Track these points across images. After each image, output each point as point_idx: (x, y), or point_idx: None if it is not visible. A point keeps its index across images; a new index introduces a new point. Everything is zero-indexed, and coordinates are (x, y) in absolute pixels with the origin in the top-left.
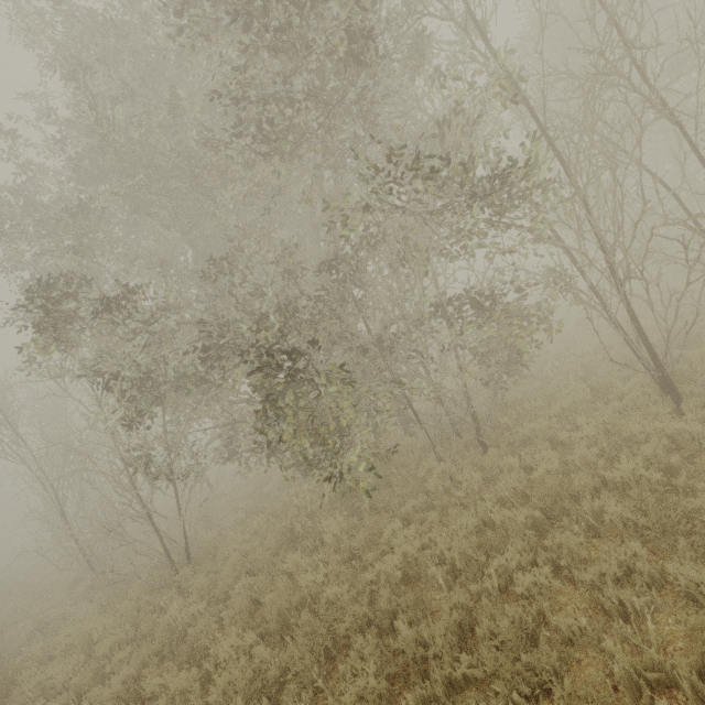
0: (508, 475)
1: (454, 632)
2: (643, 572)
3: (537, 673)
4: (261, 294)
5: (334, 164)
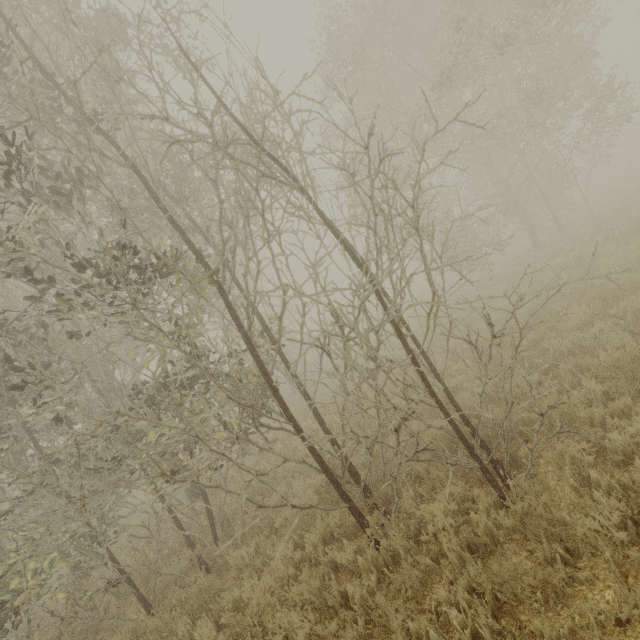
0: None
1: None
2: None
3: None
4: None
5: None
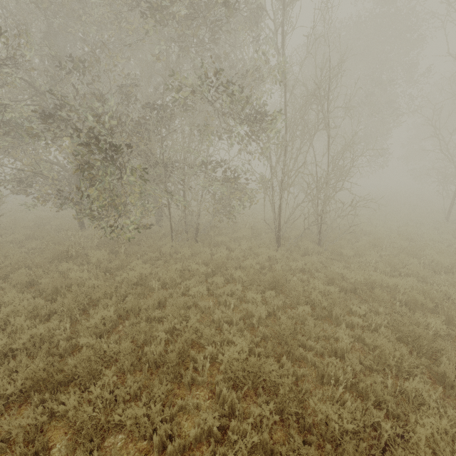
0: (203, 255)
1: (157, 302)
2: (238, 295)
3: (186, 318)
4: (102, 99)
5: (182, 46)
